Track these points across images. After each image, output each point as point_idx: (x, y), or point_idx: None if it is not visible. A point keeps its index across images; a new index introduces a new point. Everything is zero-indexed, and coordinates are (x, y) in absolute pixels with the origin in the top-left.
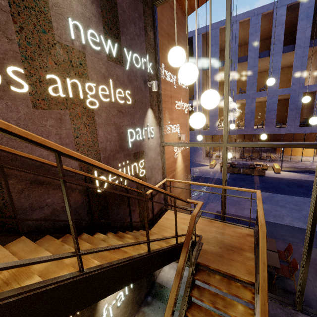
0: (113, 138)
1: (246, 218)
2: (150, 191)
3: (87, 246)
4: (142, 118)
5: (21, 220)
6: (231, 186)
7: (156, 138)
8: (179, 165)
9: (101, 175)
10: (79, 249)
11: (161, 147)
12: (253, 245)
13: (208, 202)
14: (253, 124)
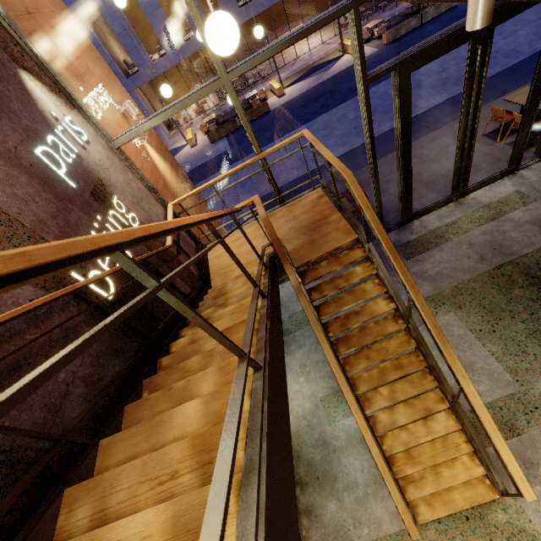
0: (30, 190)
1: (288, 185)
2: (170, 239)
3: (198, 360)
4: (31, 106)
5: (70, 432)
6: (269, 149)
7: (95, 140)
8: (163, 170)
9: (87, 272)
10: (243, 351)
11: (118, 153)
12: (332, 204)
13: (232, 199)
14: (204, 17)
